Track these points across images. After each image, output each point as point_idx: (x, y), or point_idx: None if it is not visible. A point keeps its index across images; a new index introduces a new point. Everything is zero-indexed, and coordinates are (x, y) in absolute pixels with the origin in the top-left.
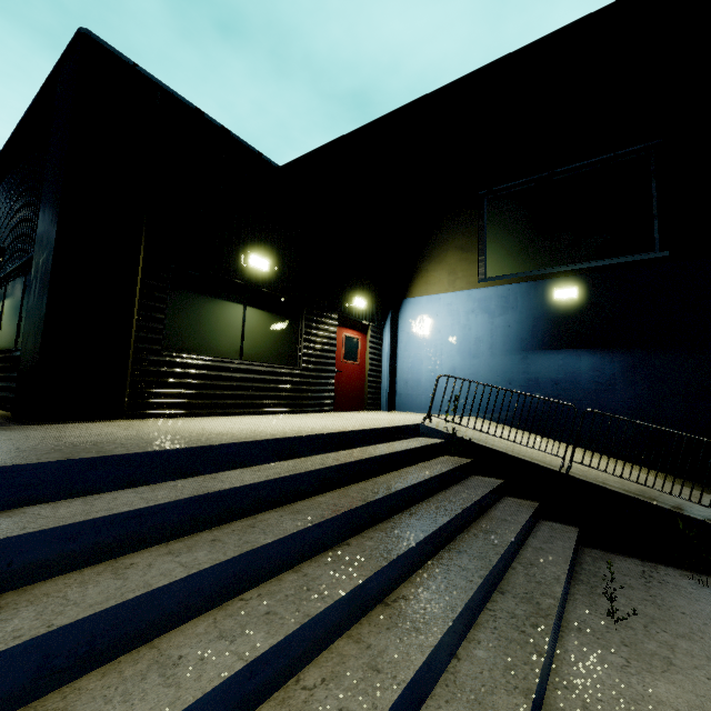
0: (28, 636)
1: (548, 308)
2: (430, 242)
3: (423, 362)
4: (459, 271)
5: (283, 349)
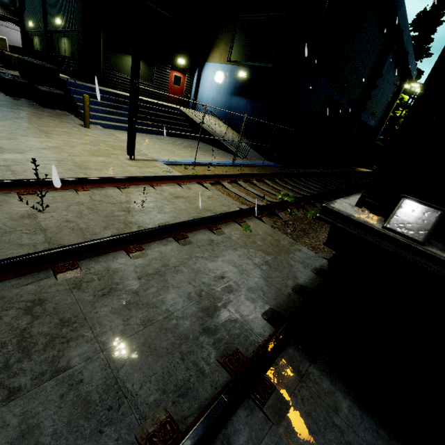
0: (93, 100)
1: (241, 79)
2: (218, 36)
3: (206, 92)
4: (223, 54)
5: (148, 76)
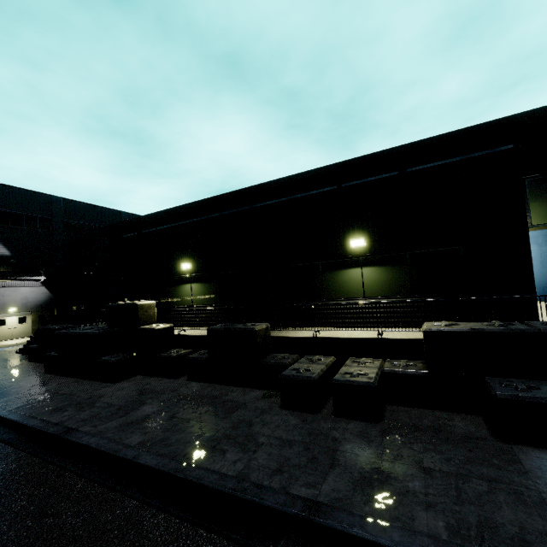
0: None
1: None
2: None
3: None
4: None
5: None
